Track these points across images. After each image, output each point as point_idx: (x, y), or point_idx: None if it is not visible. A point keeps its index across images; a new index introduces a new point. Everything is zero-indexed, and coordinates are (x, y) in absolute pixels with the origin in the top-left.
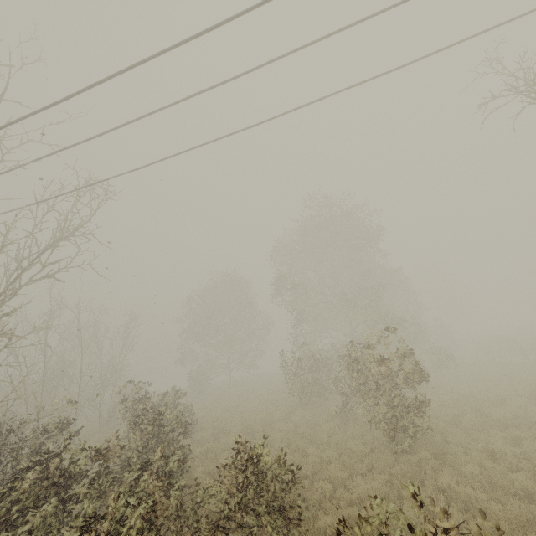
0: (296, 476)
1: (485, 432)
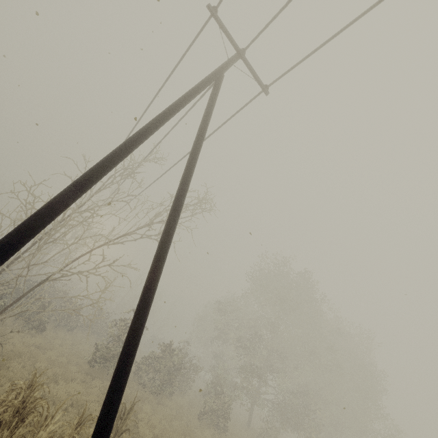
0: (66, 342)
1: (123, 399)
